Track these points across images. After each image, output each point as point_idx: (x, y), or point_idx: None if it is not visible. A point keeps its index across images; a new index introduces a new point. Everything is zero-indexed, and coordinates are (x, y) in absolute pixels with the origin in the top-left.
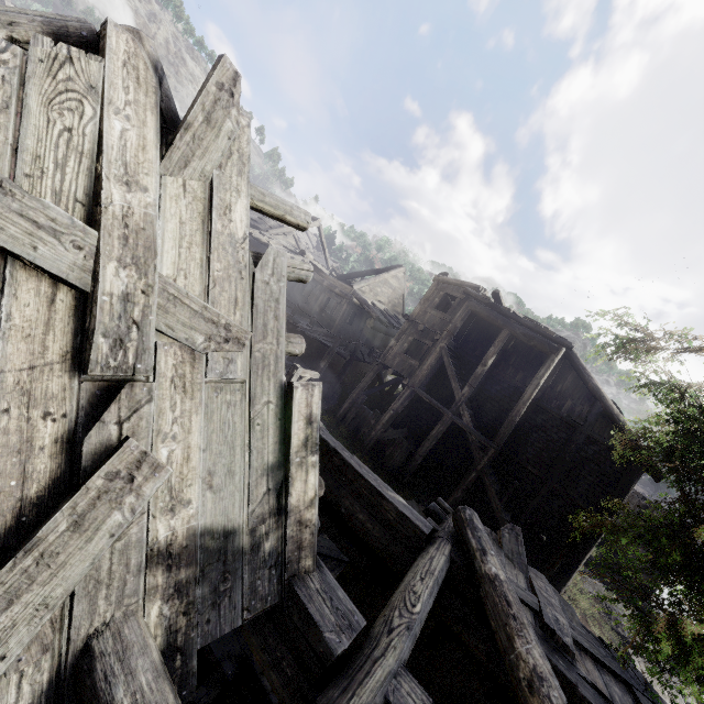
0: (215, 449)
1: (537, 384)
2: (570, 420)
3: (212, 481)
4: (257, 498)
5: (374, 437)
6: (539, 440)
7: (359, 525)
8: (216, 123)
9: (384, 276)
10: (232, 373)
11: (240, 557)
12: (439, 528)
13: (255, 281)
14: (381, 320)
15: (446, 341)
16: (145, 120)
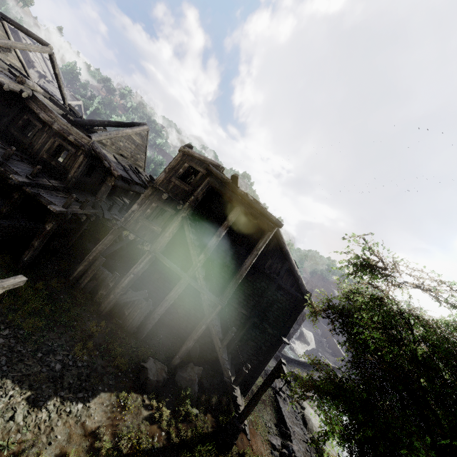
0: None
1: (256, 254)
2: (269, 274)
3: None
4: None
5: (113, 300)
6: (248, 288)
7: None
8: None
9: (127, 132)
10: None
11: None
12: None
13: None
14: (123, 177)
15: (187, 212)
16: None
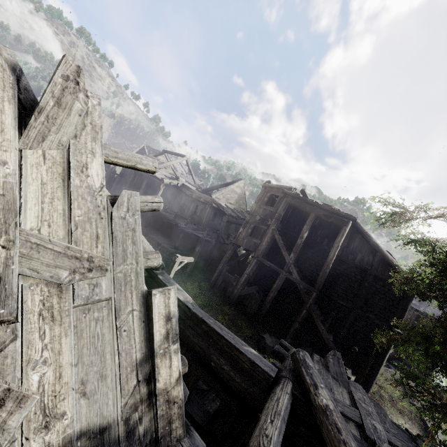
0: (86, 361)
1: (337, 246)
2: (362, 267)
3: (85, 389)
4: (129, 392)
5: (236, 293)
6: (344, 282)
7: (224, 374)
8: (66, 105)
9: (231, 187)
10: (98, 294)
11: (116, 446)
12: (282, 367)
13: (113, 218)
14: (232, 215)
15: (275, 225)
16: (3, 109)
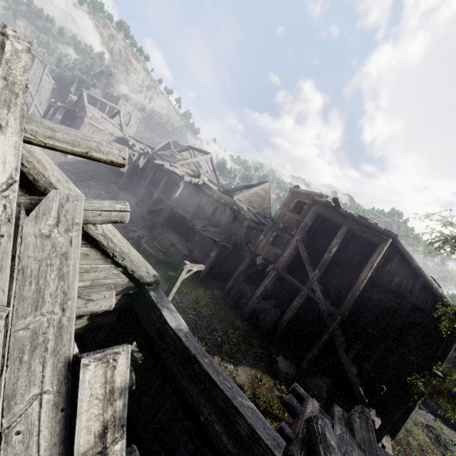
0: None
1: (371, 266)
2: (398, 292)
3: None
4: None
5: (251, 306)
6: (375, 308)
7: (215, 436)
8: None
9: (255, 189)
10: None
11: None
12: (293, 435)
13: (22, 236)
14: (253, 220)
15: (300, 235)
16: None
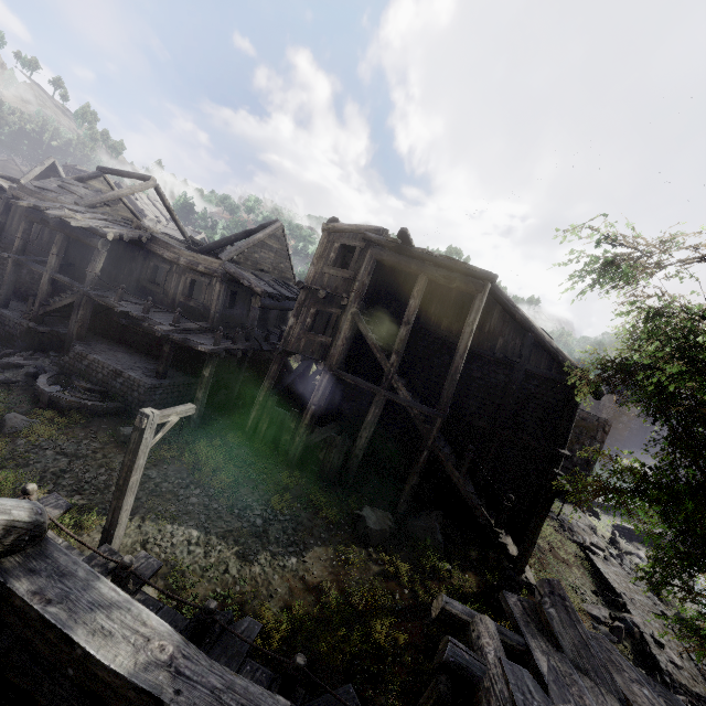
0: None
1: (470, 331)
2: (506, 360)
3: None
4: None
5: (300, 443)
6: (479, 390)
7: None
8: None
9: (259, 238)
10: None
11: None
12: None
13: None
14: (269, 294)
15: (356, 305)
16: None
